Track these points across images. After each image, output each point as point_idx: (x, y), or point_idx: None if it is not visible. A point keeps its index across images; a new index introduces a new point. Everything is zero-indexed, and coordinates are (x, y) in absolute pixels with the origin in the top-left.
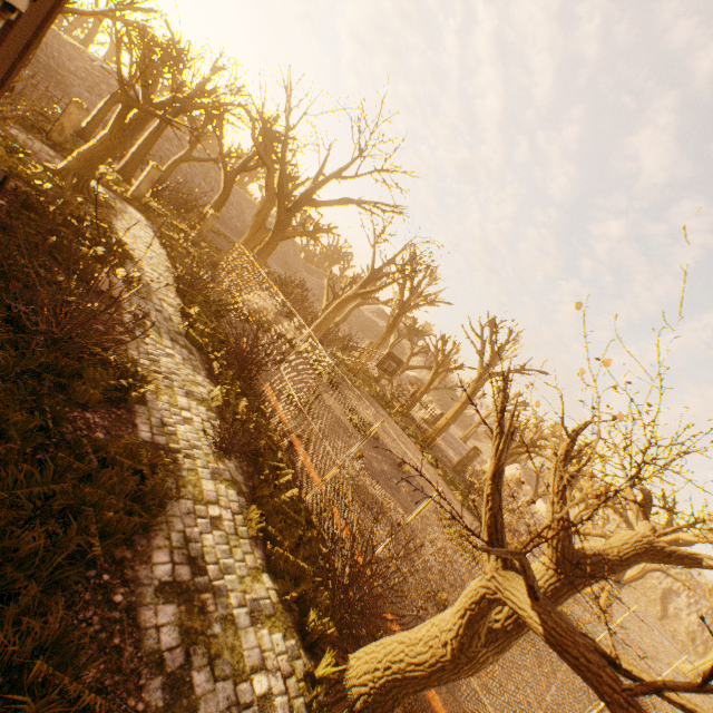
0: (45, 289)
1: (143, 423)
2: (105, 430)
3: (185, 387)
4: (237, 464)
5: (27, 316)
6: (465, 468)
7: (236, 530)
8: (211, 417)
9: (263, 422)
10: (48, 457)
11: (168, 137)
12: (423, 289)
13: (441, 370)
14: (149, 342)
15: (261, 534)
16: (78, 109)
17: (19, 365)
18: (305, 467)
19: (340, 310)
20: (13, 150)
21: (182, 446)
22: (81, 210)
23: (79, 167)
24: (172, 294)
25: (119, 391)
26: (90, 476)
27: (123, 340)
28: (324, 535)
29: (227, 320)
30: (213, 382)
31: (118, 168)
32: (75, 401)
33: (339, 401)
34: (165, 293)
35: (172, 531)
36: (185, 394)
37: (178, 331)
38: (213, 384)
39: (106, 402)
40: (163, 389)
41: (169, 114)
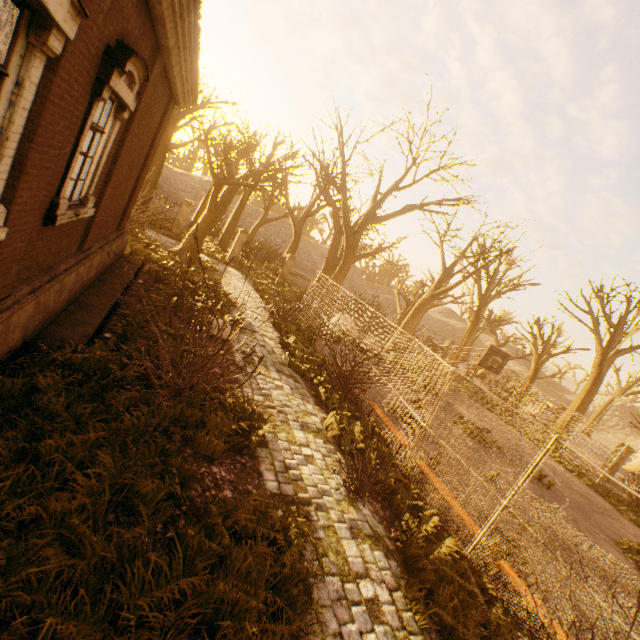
0: (165, 341)
1: (267, 470)
2: (231, 485)
3: (298, 418)
4: (371, 507)
5: (154, 371)
6: (613, 472)
7: (400, 620)
8: (329, 450)
9: (383, 448)
10: (176, 539)
11: (248, 213)
12: (502, 275)
13: (544, 357)
14: (259, 377)
15: (435, 626)
16: (187, 206)
17: (149, 423)
18: (447, 502)
19: (418, 314)
20: (148, 244)
21: (310, 494)
22: (195, 275)
23: (191, 245)
24: (270, 329)
25: (240, 434)
26: (223, 554)
27: (236, 379)
28: (512, 614)
29: (319, 343)
30: (322, 409)
31: (217, 243)
32: (201, 454)
33: (442, 408)
34: (264, 329)
35: (325, 636)
36: (300, 427)
37: (281, 361)
38: (322, 411)
39: (229, 450)
40: (279, 425)
41: (247, 191)
